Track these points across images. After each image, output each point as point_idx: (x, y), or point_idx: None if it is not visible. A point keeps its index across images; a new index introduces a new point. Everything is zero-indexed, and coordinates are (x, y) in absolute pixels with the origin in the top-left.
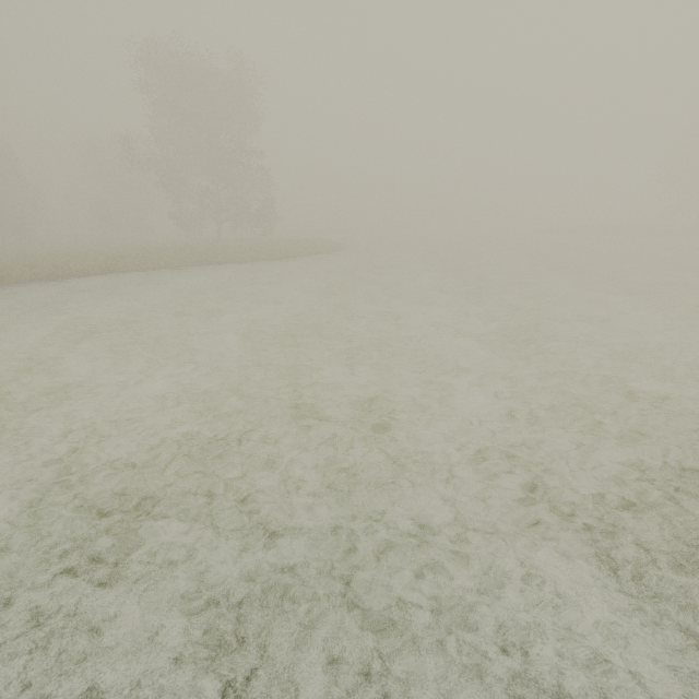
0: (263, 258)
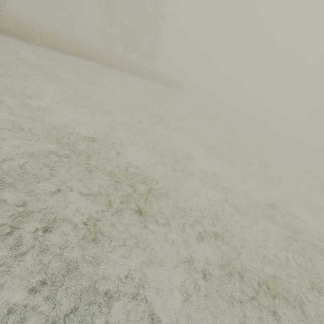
0: (157, 81)
